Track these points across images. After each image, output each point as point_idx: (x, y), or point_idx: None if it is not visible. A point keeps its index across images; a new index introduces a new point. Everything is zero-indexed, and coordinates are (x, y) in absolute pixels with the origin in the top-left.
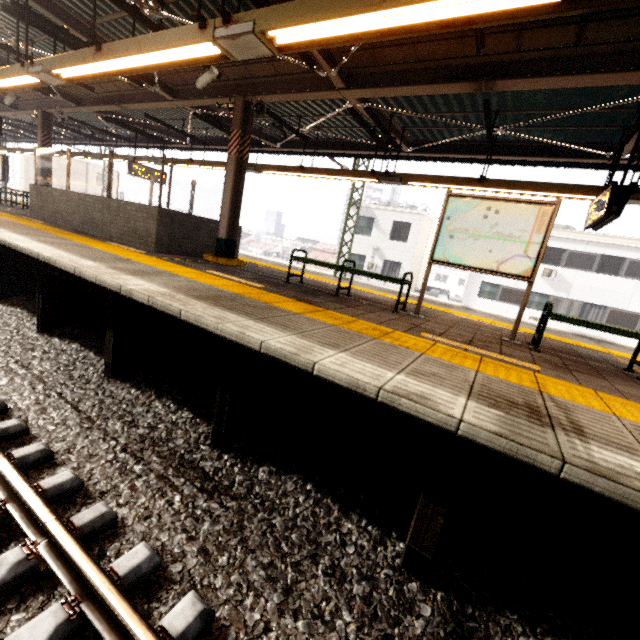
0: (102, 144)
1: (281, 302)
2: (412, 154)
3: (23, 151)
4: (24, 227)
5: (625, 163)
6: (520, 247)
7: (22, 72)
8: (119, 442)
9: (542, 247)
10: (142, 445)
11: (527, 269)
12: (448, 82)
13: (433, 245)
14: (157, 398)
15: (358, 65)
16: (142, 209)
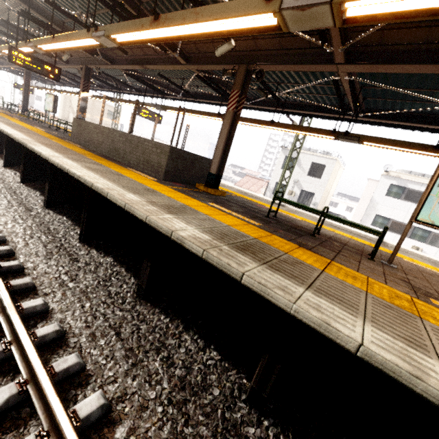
0: (119, 92)
1: (293, 250)
2: (361, 118)
3: (66, 92)
4: (71, 151)
5: None
6: None
7: (87, 36)
8: (163, 388)
9: None
10: (184, 394)
11: None
12: None
13: (419, 207)
14: (184, 329)
15: (361, 44)
16: (157, 146)
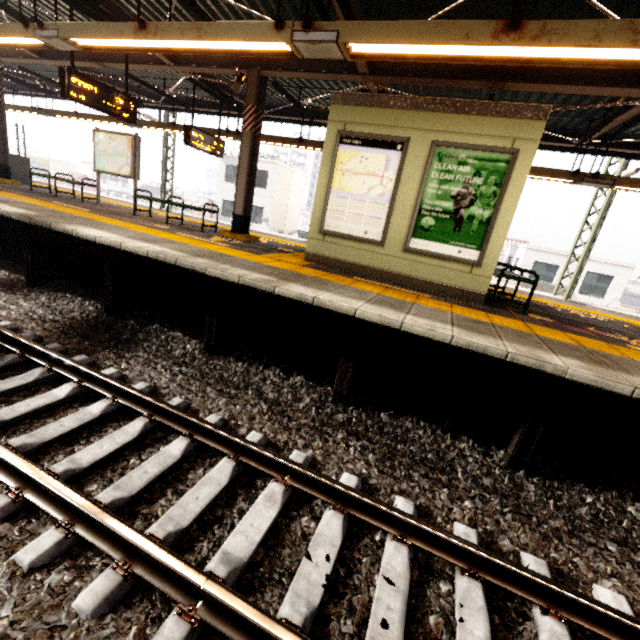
0: None
1: None
2: (166, 106)
3: None
4: None
5: (273, 117)
6: (125, 160)
7: None
8: None
9: (132, 159)
10: None
11: (129, 172)
12: (83, 61)
13: (94, 161)
14: None
15: None
16: None
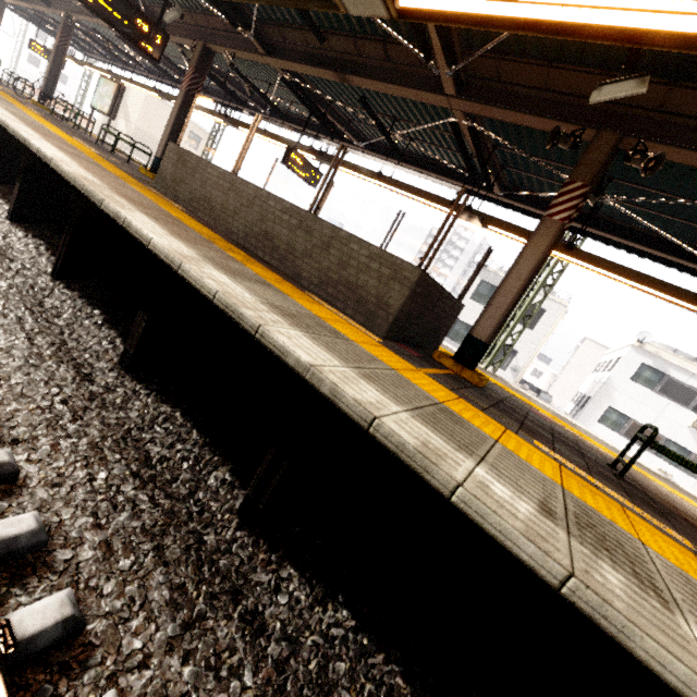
0: (243, 108)
1: None
2: None
3: (132, 83)
4: (189, 230)
5: None
6: None
7: None
8: None
9: None
10: None
11: None
12: None
13: None
14: None
15: None
16: (384, 260)
